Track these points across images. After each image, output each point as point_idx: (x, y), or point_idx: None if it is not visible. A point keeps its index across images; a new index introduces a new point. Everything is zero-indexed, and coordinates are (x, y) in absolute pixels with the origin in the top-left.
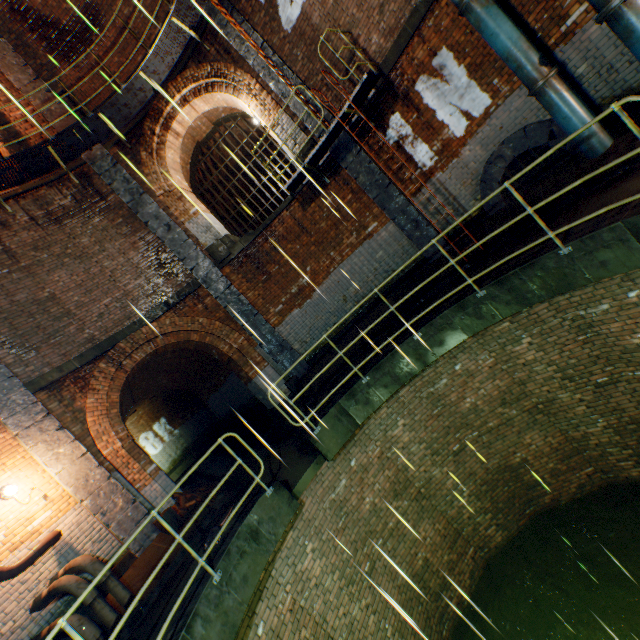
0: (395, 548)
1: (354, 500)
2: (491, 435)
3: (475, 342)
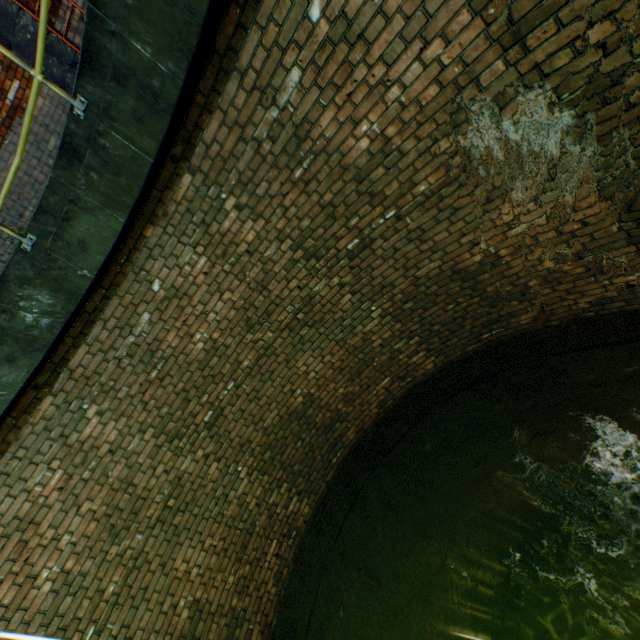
0: (129, 625)
1: (7, 595)
2: (254, 381)
3: (163, 234)
